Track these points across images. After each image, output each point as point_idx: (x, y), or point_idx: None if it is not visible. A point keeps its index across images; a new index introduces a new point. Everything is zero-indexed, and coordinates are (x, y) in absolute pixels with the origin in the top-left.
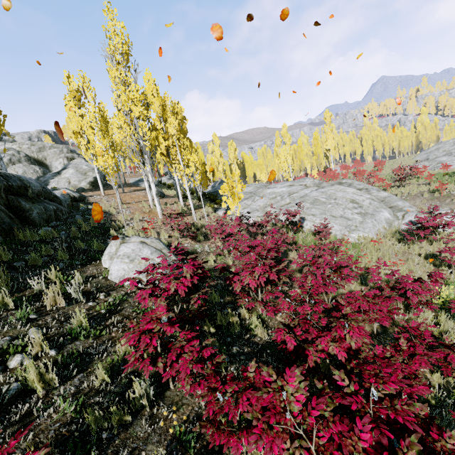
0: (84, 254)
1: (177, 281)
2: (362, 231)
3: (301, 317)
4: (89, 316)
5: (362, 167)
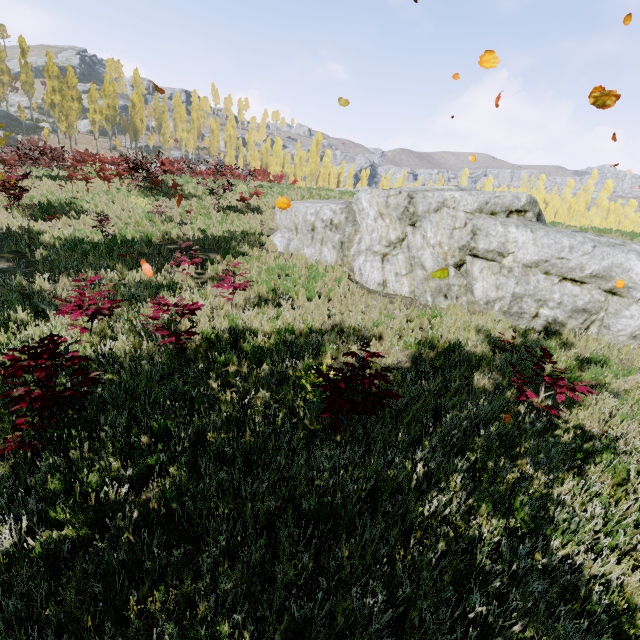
0: None
1: None
2: None
3: None
4: None
5: None
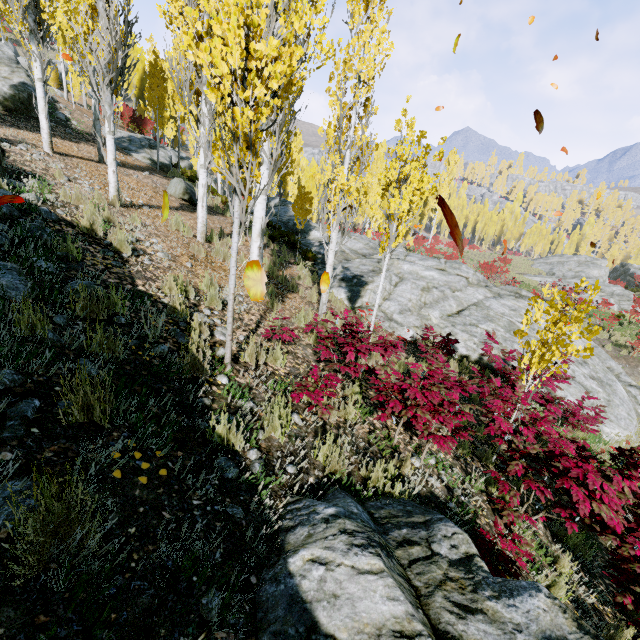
0: None
1: None
2: (616, 424)
3: None
4: None
5: (467, 251)
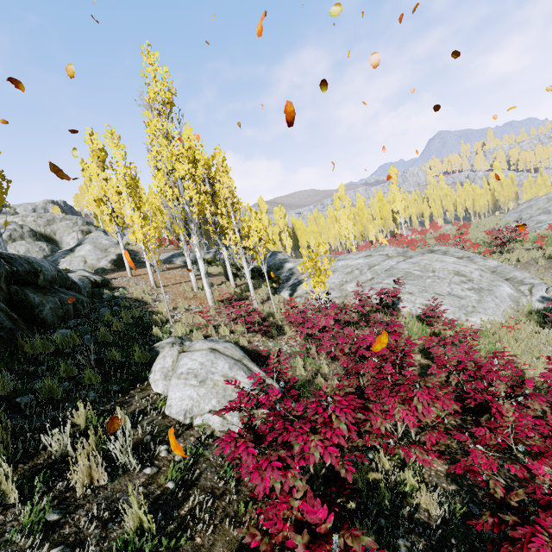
0: (122, 371)
1: (318, 435)
2: (483, 313)
3: (538, 491)
4: (150, 500)
5: (440, 231)
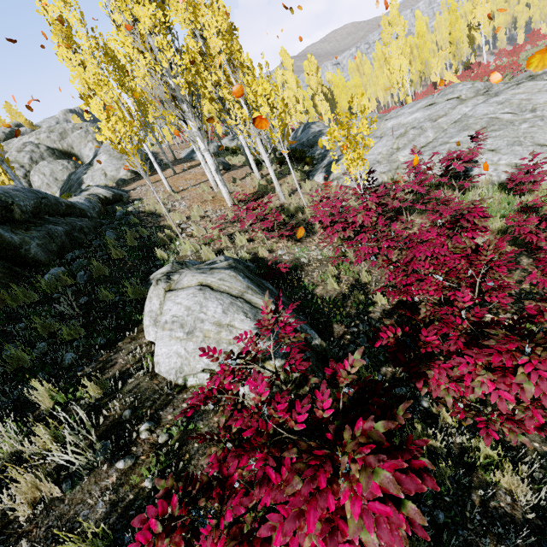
0: (113, 316)
1: (320, 520)
2: None
3: None
4: (118, 512)
5: (543, 43)
